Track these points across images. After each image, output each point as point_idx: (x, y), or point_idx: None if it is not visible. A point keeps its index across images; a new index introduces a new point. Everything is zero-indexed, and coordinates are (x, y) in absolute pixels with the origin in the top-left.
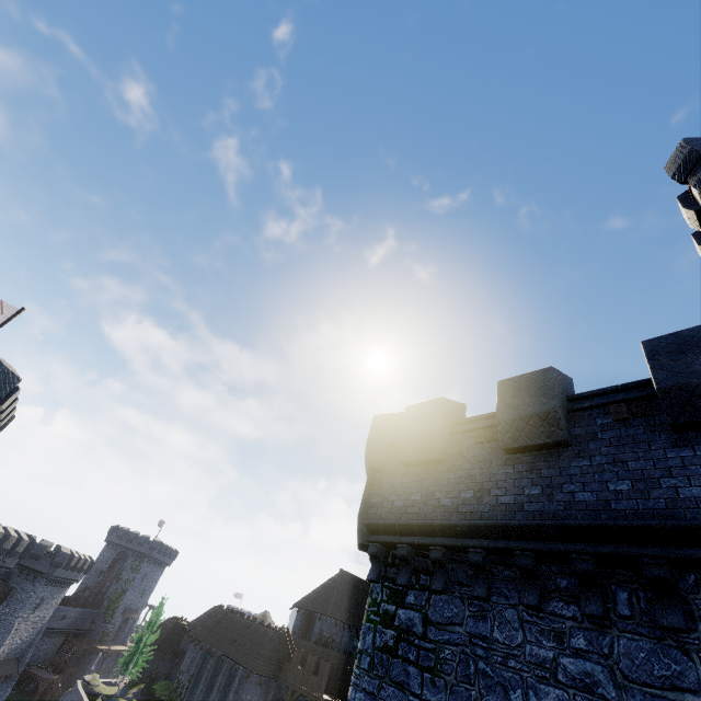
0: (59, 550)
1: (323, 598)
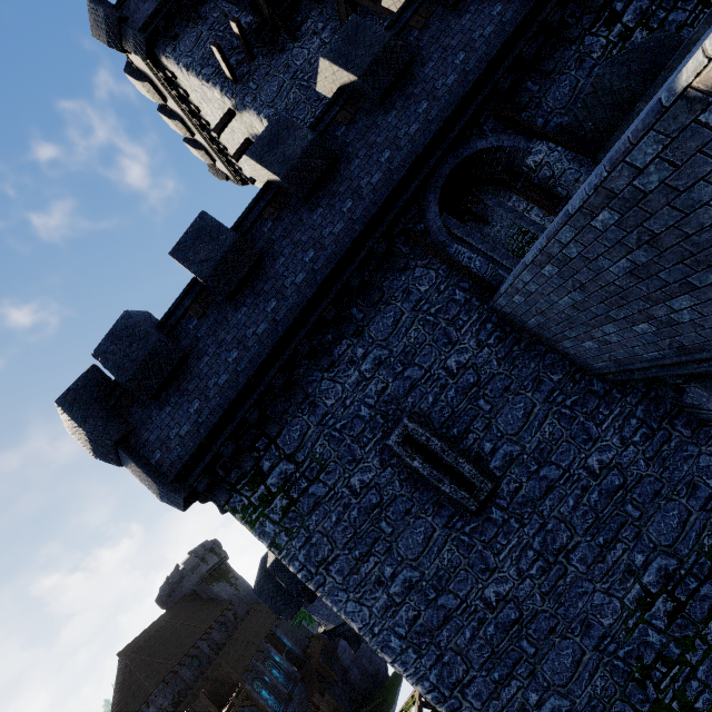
0: None
1: (131, 694)
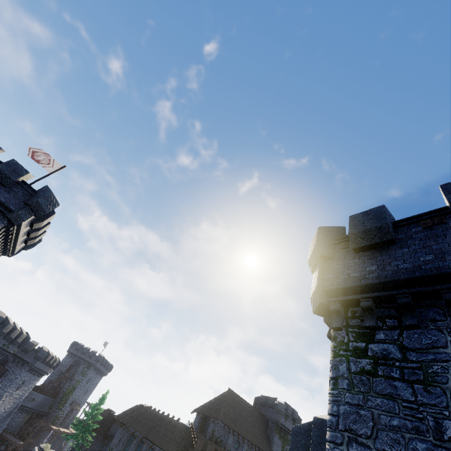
0: (41, 348)
1: (216, 407)
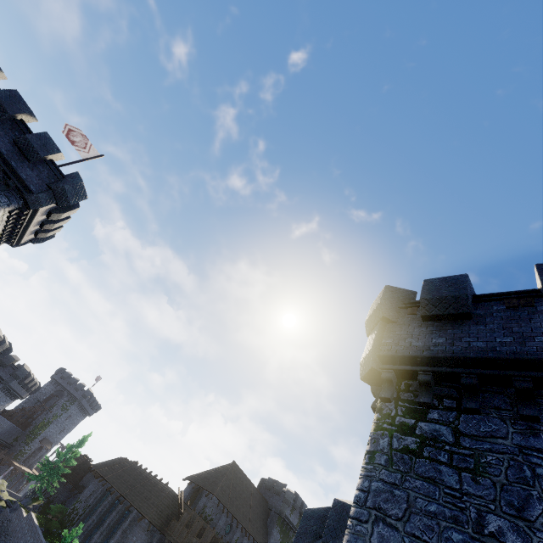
0: (22, 366)
1: (213, 479)
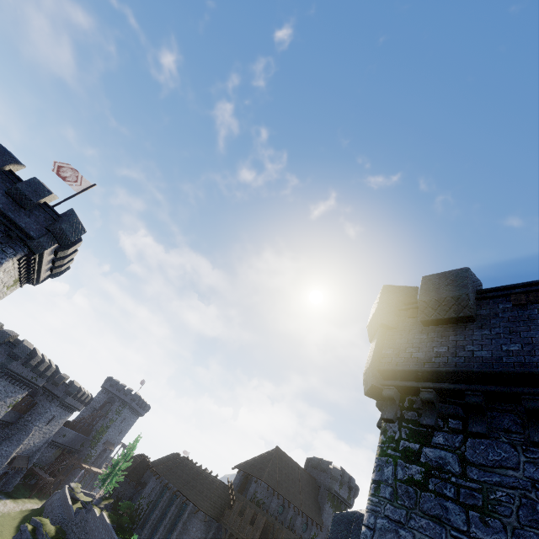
0: (72, 382)
1: (260, 466)
